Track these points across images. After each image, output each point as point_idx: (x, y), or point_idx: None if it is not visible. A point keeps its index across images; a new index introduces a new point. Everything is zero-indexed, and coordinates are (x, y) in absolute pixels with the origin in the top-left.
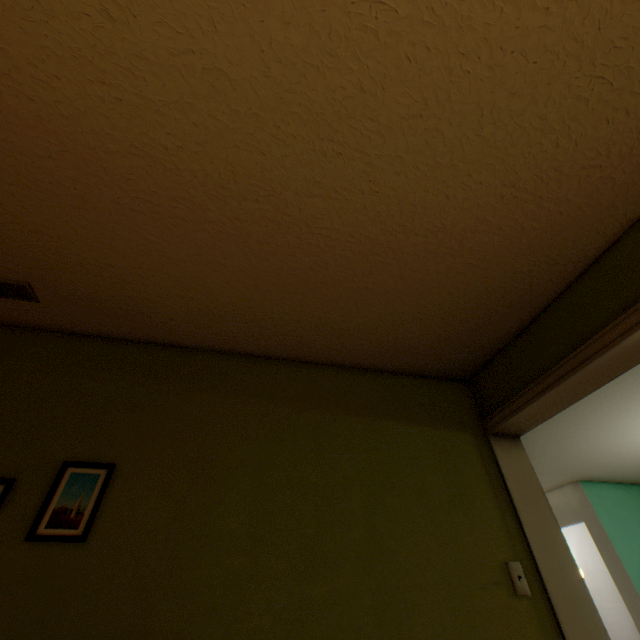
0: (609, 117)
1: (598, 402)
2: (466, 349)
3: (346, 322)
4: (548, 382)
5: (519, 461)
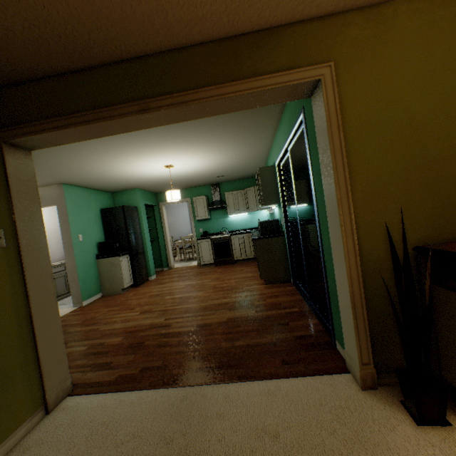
0: None
1: (95, 144)
2: (3, 59)
3: None
4: (71, 123)
5: (26, 168)
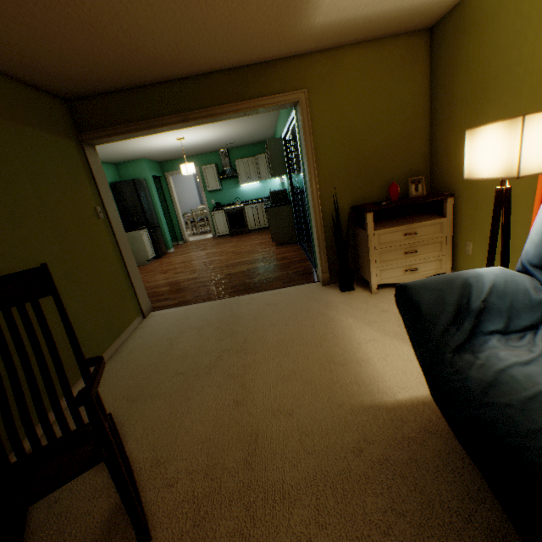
0: (216, 48)
1: None
2: (87, 87)
3: (20, 41)
4: (133, 129)
5: (97, 160)
